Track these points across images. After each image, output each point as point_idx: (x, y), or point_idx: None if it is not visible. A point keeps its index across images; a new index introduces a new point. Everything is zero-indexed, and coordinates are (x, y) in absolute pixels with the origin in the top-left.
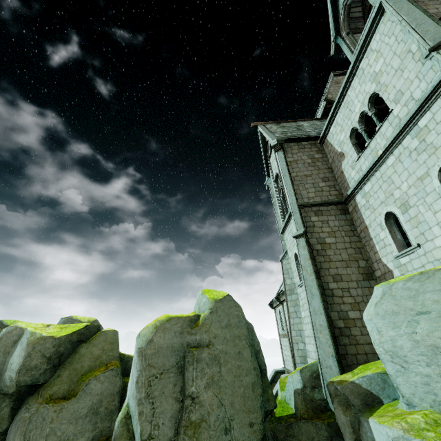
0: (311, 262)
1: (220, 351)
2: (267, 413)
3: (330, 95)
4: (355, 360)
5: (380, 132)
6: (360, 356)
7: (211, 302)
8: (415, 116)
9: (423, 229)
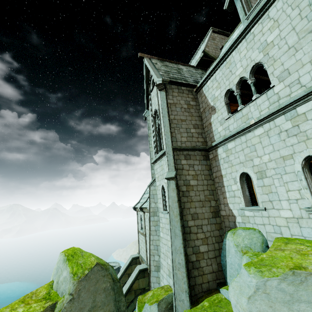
0: (178, 205)
1: None
2: None
3: (207, 48)
4: (201, 289)
5: (255, 102)
6: (204, 285)
7: (73, 283)
8: (298, 101)
9: (273, 198)
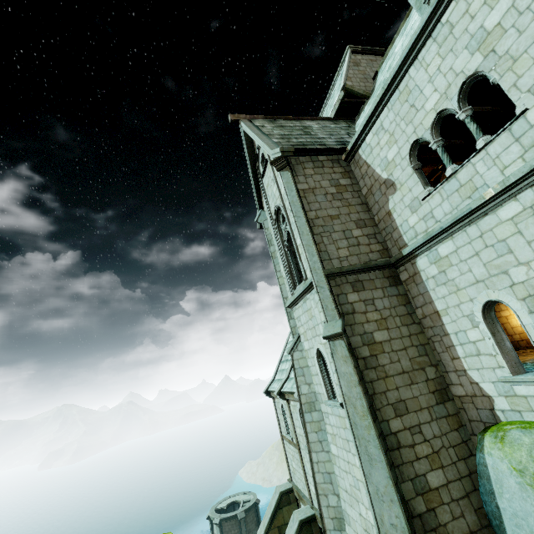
0: (362, 391)
1: None
2: None
3: (349, 82)
4: None
5: (485, 153)
6: None
7: None
8: None
9: None
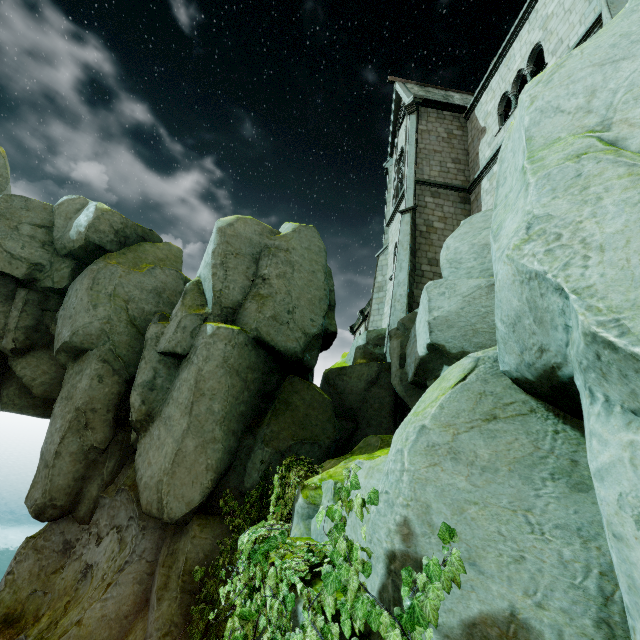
0: (410, 237)
1: (296, 261)
2: (327, 332)
3: None
4: None
5: None
6: None
7: (296, 225)
8: None
9: None
